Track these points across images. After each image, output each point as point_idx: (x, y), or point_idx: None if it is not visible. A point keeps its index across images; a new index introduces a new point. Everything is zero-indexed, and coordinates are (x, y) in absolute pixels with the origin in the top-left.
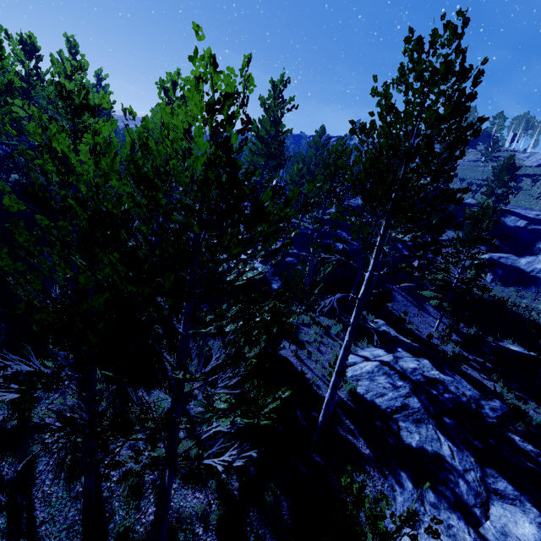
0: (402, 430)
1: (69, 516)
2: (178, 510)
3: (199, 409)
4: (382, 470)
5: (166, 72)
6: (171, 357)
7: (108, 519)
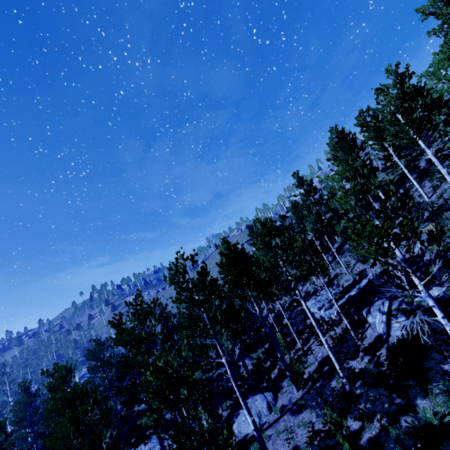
0: None
1: None
2: None
3: None
4: None
5: None
6: None
7: None
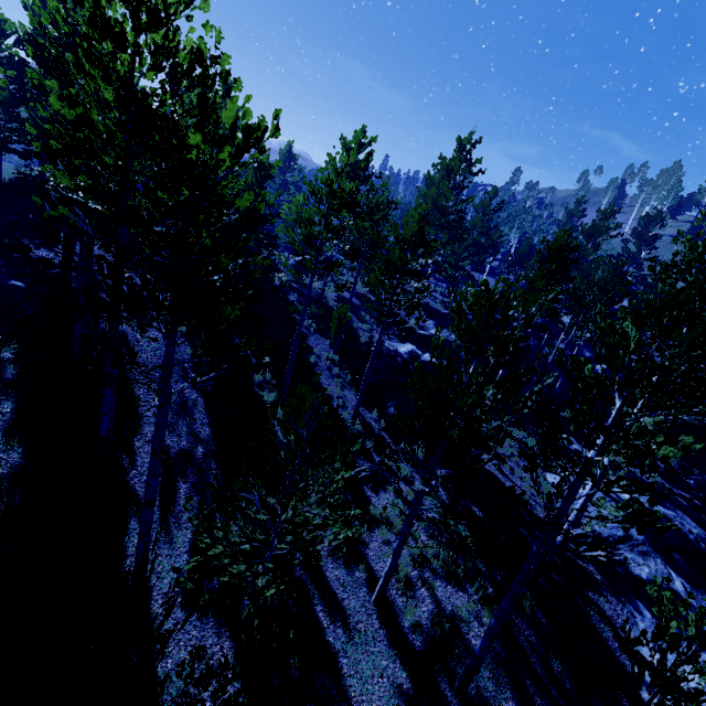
0: (629, 561)
1: (361, 597)
2: (451, 605)
3: (433, 515)
4: (618, 596)
5: (354, 131)
6: (381, 458)
7: (391, 604)
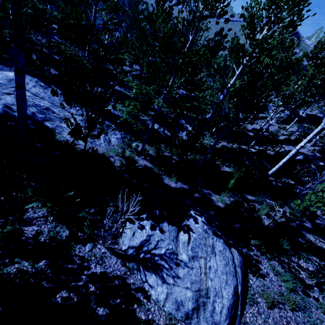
0: None
1: None
2: None
3: None
4: None
5: None
6: None
7: None
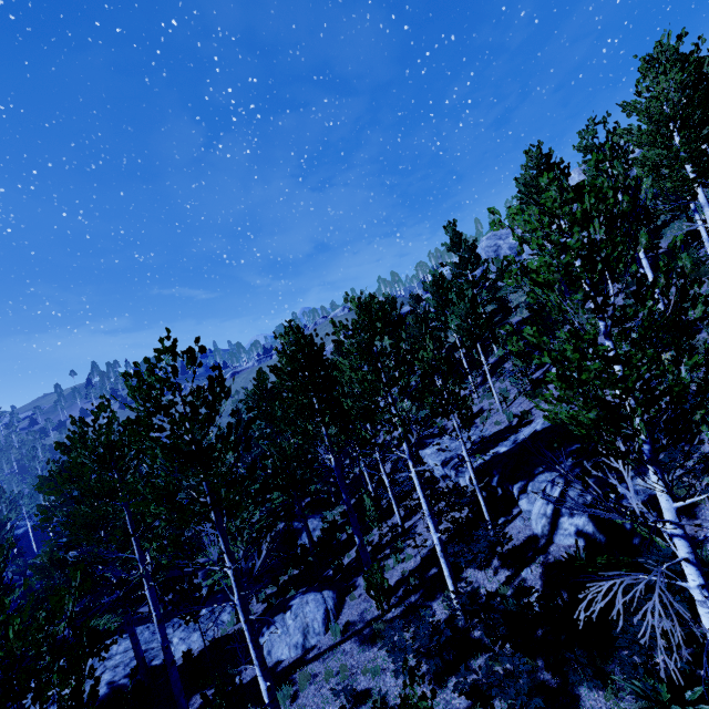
0: None
1: None
2: None
3: None
4: None
5: None
6: None
7: None
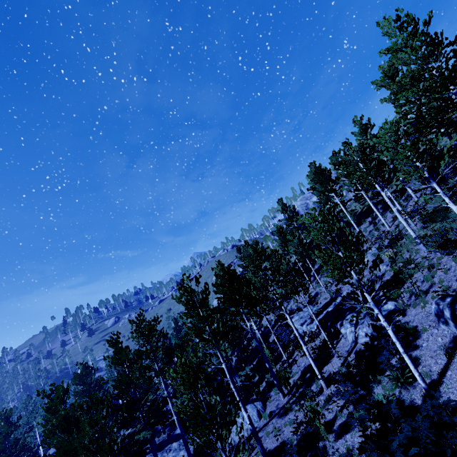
0: None
1: None
2: None
3: None
4: None
5: None
6: None
7: None
